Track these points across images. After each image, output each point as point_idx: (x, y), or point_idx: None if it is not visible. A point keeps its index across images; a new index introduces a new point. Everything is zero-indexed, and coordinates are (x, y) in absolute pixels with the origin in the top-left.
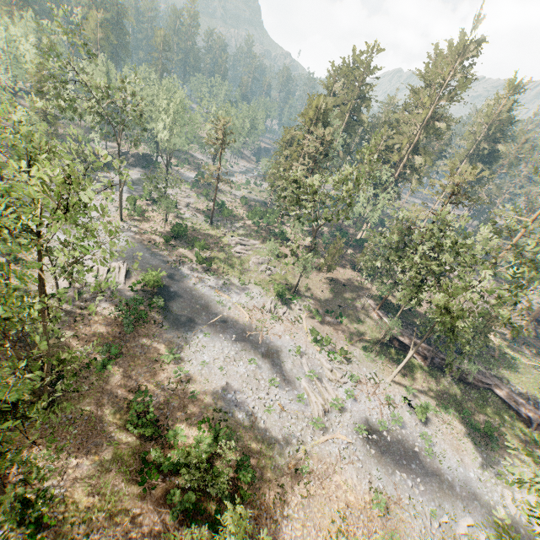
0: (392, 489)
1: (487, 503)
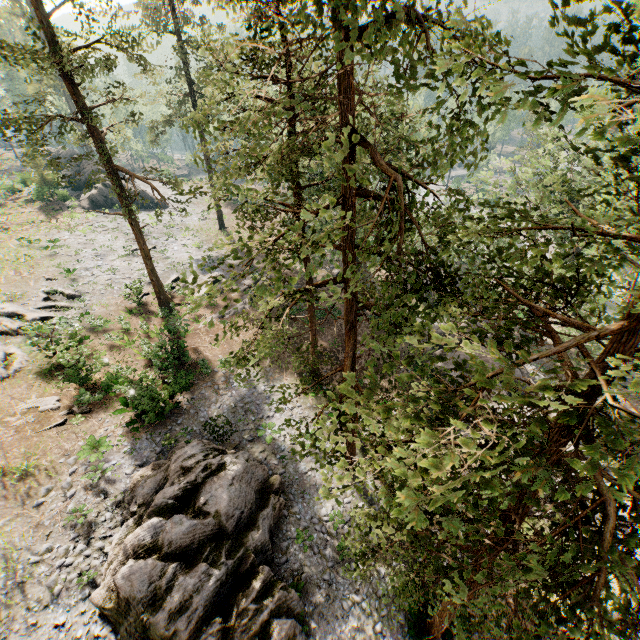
0: None
1: None
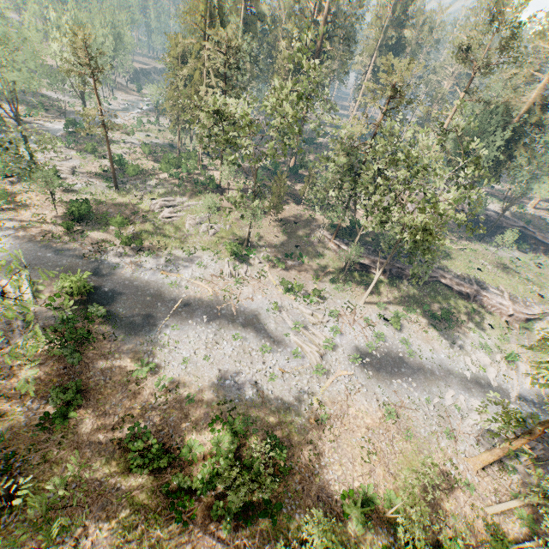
0: (395, 397)
1: (458, 373)
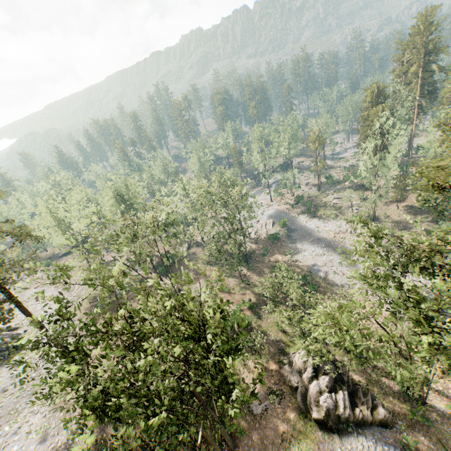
0: None
1: None
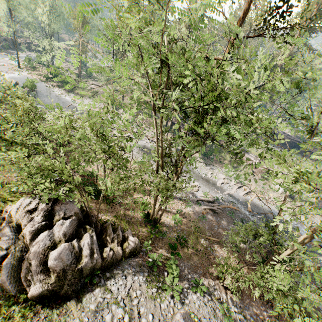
0: None
1: (197, 173)
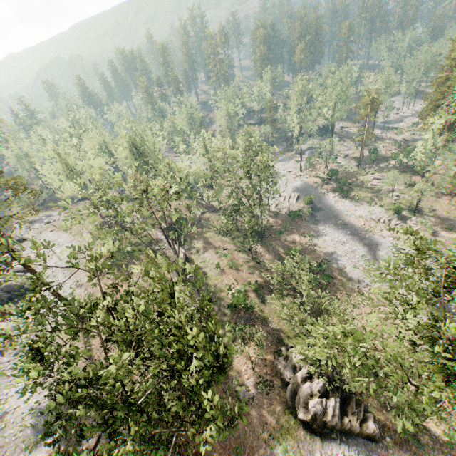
0: None
1: None
